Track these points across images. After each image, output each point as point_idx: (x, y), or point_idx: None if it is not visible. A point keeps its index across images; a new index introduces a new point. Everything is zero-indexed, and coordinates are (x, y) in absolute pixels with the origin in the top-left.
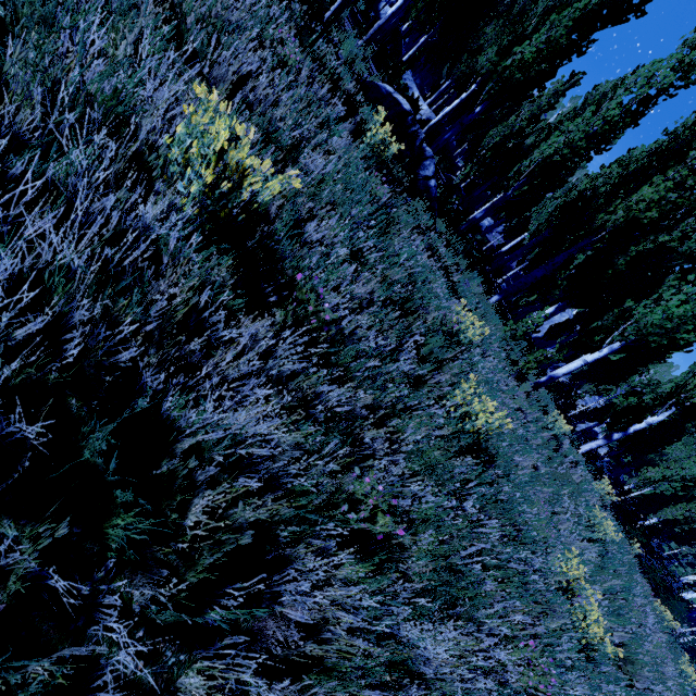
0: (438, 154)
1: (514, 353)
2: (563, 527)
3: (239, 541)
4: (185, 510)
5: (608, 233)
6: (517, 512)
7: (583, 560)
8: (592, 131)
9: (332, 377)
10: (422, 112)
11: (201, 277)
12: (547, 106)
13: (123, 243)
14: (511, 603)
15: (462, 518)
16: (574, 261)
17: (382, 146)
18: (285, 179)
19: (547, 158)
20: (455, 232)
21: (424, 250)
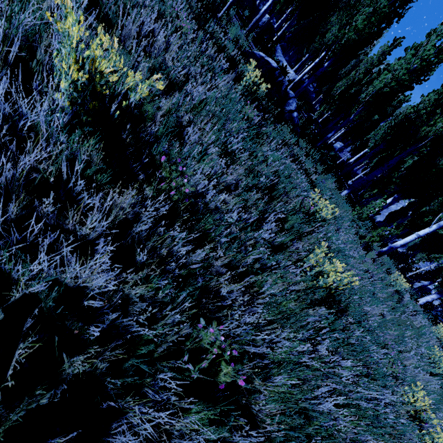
0: (302, 101)
1: (362, 231)
2: (408, 363)
3: (40, 400)
4: (12, 360)
5: (430, 140)
6: (367, 353)
7: (427, 391)
8: (412, 67)
9: (198, 242)
10: (289, 75)
11: (67, 154)
12: (377, 62)
13: (1, 127)
14: (364, 437)
15: (317, 359)
16: (404, 165)
17: (254, 86)
18: (151, 83)
19: (379, 90)
20: (313, 147)
21: (288, 157)
